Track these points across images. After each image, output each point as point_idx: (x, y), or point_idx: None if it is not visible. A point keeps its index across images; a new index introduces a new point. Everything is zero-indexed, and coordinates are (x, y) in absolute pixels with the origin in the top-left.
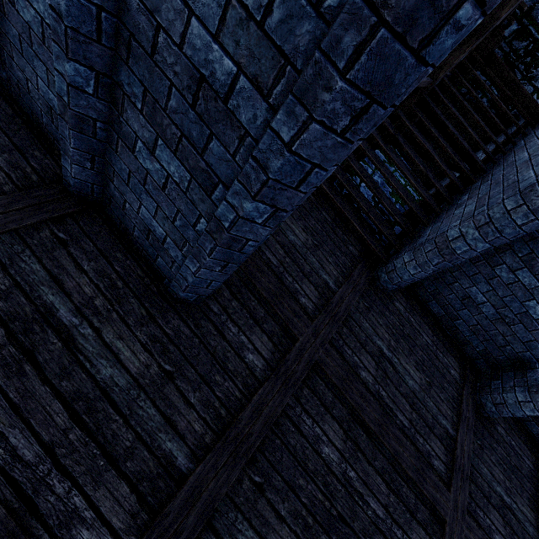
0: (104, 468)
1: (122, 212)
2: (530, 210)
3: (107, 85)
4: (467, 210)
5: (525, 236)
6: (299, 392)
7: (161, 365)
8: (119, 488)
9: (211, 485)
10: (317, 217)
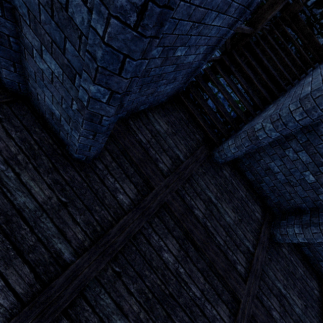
0: (14, 257)
1: (38, 102)
2: (304, 110)
3: (9, 9)
4: (269, 112)
5: (304, 129)
6: (151, 219)
7: (59, 197)
8: (22, 269)
9: (85, 271)
10: (177, 116)
